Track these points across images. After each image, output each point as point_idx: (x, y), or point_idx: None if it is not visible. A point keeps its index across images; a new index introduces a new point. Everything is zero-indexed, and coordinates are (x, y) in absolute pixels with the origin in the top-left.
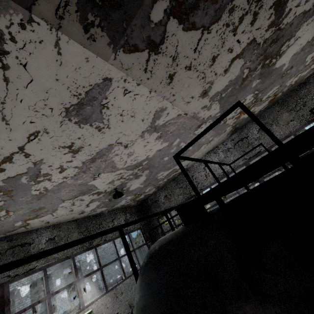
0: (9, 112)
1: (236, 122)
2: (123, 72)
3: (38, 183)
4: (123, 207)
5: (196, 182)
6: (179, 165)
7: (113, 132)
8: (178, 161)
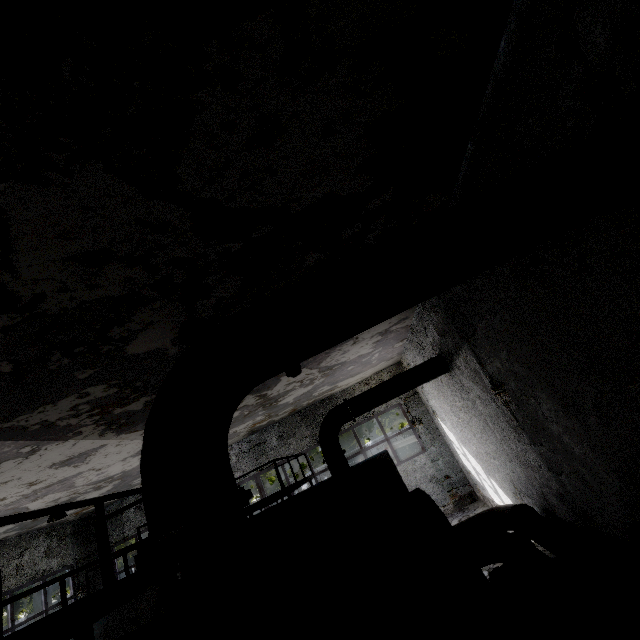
0: (0, 475)
1: (252, 428)
2: (121, 439)
3: None
4: (50, 525)
5: None
6: (139, 535)
7: (90, 464)
8: (139, 532)
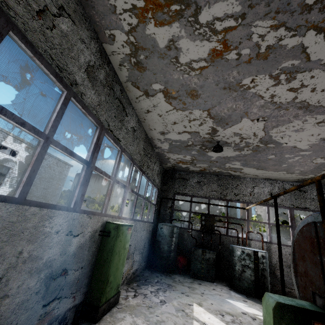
0: None
1: None
2: None
3: (272, 77)
4: (163, 160)
5: (238, 191)
6: None
7: None
8: None
